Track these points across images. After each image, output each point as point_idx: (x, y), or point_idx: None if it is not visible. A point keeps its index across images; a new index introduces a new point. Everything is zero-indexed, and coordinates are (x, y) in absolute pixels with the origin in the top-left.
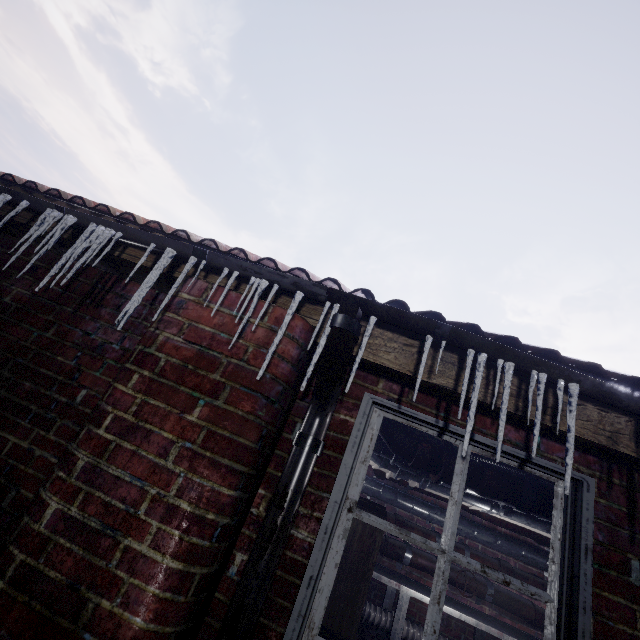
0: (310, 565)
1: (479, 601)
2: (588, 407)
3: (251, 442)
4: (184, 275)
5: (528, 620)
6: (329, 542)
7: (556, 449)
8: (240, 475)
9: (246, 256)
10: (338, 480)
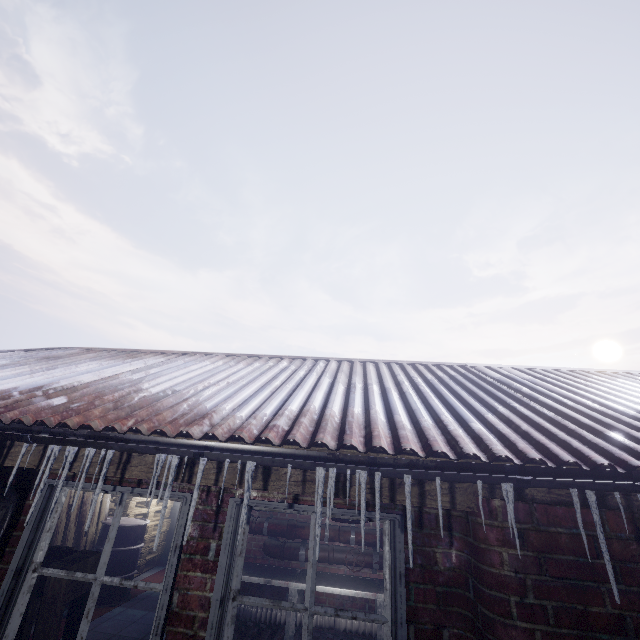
0: None
1: (375, 570)
2: (148, 454)
3: None
4: None
5: None
6: (14, 600)
7: None
8: None
9: None
10: (16, 553)
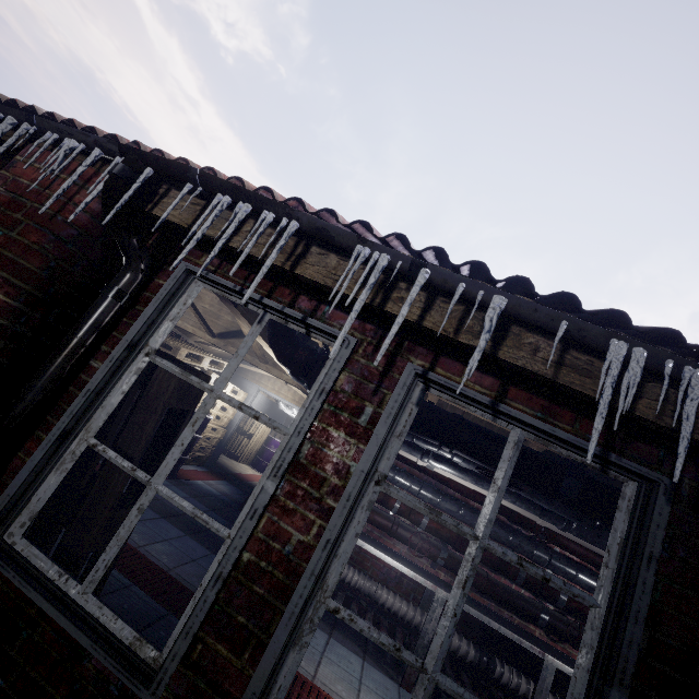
0: (91, 382)
1: (435, 566)
2: (331, 257)
3: (34, 267)
4: (16, 138)
5: (478, 588)
6: (119, 373)
7: (340, 317)
8: (20, 290)
9: (75, 125)
10: (135, 325)
